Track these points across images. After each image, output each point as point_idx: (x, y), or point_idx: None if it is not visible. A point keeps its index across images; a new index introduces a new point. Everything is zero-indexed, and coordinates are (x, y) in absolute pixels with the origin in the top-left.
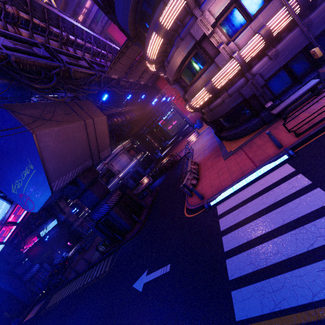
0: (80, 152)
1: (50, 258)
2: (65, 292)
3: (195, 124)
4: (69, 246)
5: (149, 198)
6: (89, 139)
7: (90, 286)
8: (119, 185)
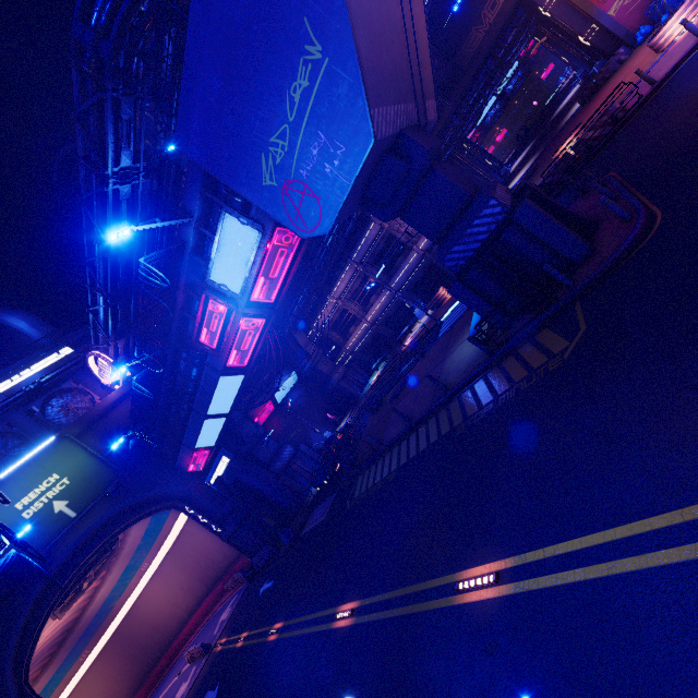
0: (398, 60)
1: (303, 442)
2: (399, 456)
3: (642, 26)
4: (331, 420)
5: (587, 203)
6: (406, 29)
7: (513, 398)
8: (417, 274)
